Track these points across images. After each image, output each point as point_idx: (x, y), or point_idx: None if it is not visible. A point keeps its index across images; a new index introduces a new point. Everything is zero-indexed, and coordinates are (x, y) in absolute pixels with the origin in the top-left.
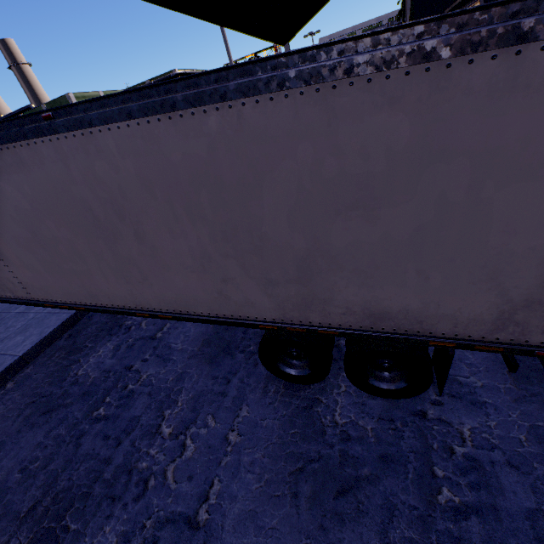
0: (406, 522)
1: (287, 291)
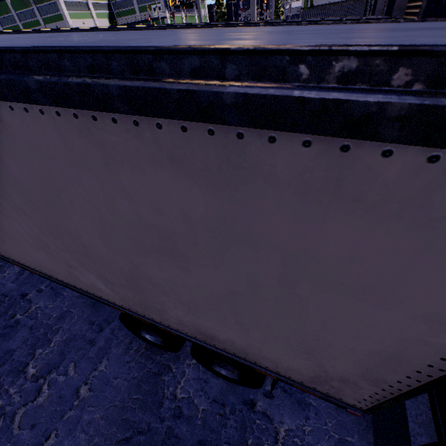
0: None
1: (125, 292)
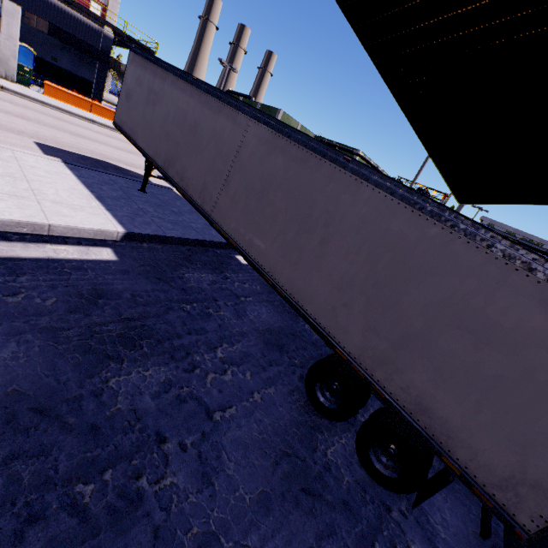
0: (338, 547)
1: (379, 343)
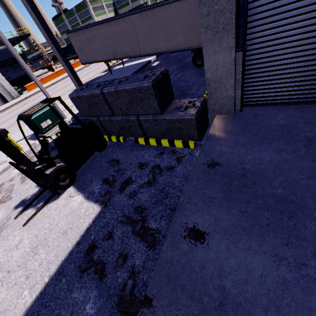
0: None
1: (199, 37)
